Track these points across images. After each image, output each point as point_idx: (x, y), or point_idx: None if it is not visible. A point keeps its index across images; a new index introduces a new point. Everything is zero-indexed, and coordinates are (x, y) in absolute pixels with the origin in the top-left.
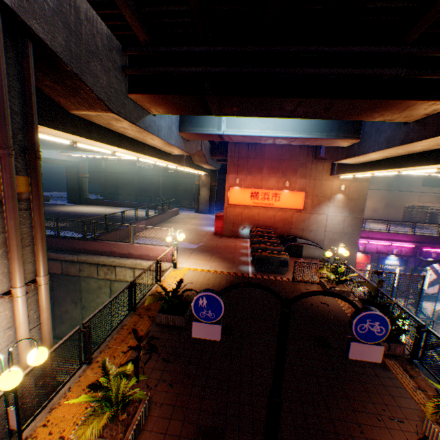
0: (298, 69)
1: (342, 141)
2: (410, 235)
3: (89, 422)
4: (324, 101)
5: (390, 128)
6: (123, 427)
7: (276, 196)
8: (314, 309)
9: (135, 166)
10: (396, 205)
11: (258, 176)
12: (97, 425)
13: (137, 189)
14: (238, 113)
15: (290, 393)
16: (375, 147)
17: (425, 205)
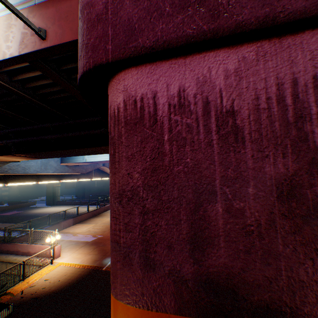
0: (49, 136)
1: None
2: None
3: None
4: (78, 149)
5: None
6: None
7: None
8: None
9: None
10: None
11: None
12: None
13: (96, 189)
14: (57, 156)
15: None
16: None
17: None
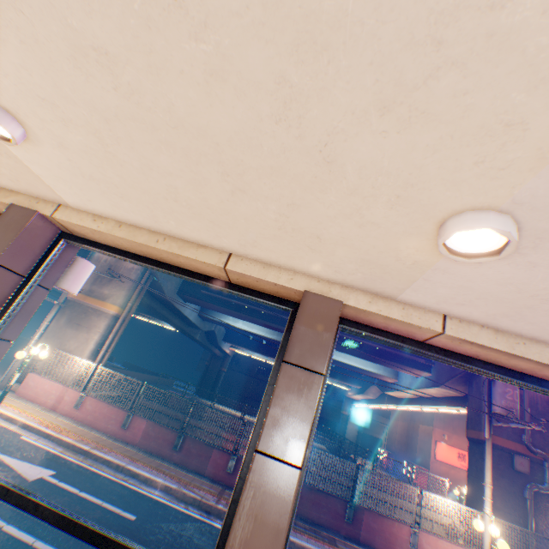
0: None
1: None
2: None
3: None
4: None
5: None
6: None
7: None
8: None
9: (256, 366)
10: None
11: (462, 435)
12: None
13: (249, 392)
14: None
15: None
16: None
17: None
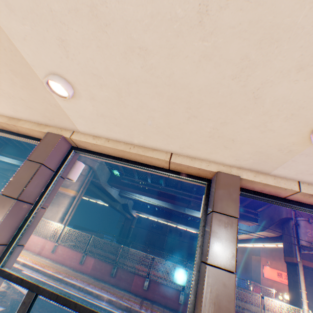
0: None
1: None
2: None
3: None
4: None
5: None
6: None
7: None
8: None
9: (151, 224)
10: None
11: (279, 261)
12: None
13: (148, 240)
14: None
15: None
16: None
17: None
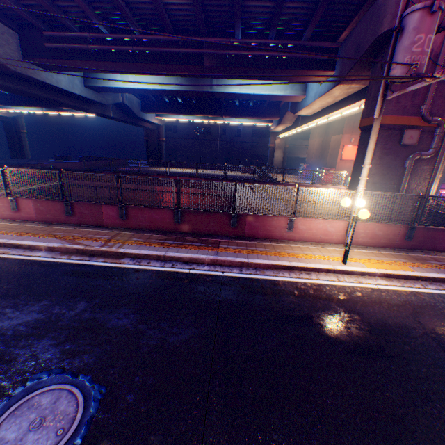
0: None
1: None
2: None
3: None
4: None
5: None
6: None
7: None
8: None
9: (193, 131)
10: None
11: None
12: None
13: (194, 154)
14: None
15: None
16: None
17: None
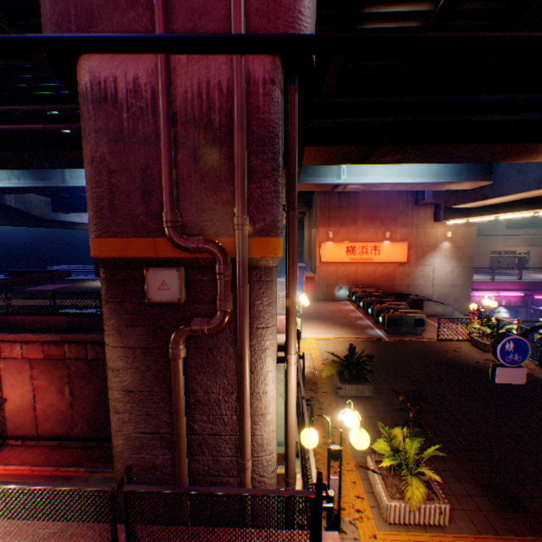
0: (487, 117)
1: (470, 184)
2: (517, 283)
3: (409, 483)
4: (503, 146)
5: (539, 168)
6: (427, 489)
7: (375, 249)
8: (483, 366)
9: None
10: (480, 251)
11: (353, 228)
12: (418, 484)
13: None
14: (394, 161)
15: (535, 446)
16: (518, 188)
17: (512, 250)
